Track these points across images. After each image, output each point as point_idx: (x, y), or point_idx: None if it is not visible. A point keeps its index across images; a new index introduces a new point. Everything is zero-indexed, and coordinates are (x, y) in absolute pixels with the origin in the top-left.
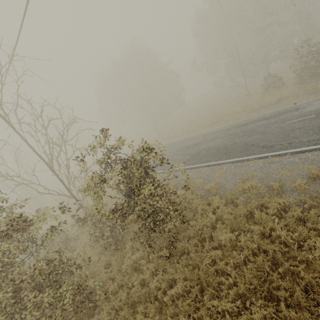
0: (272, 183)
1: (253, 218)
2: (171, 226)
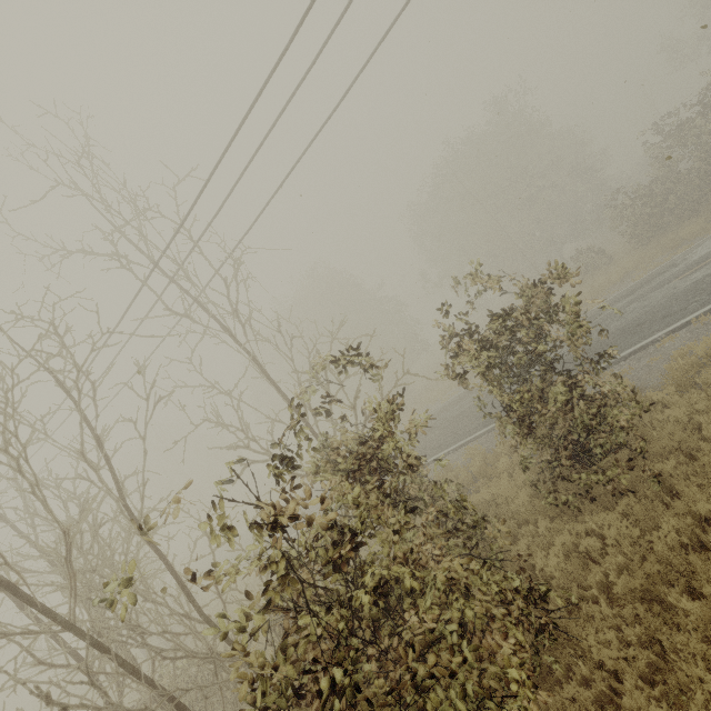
0: None
1: None
2: (627, 415)
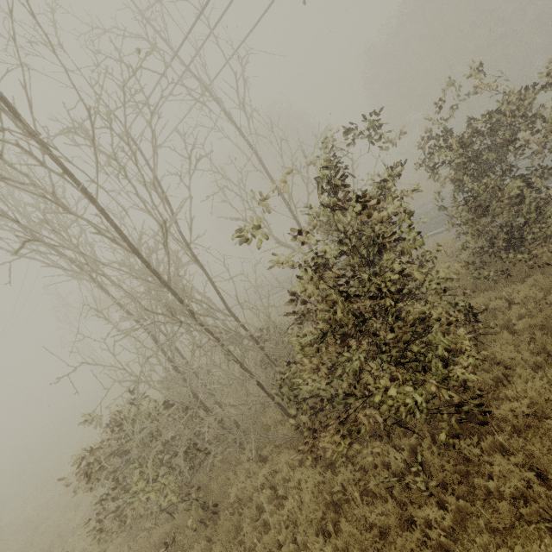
0: None
1: None
2: None
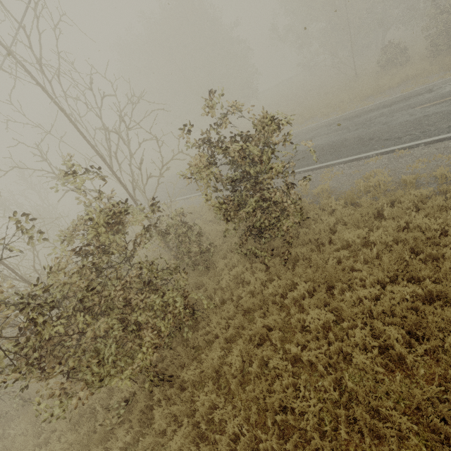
0: (405, 177)
1: (380, 218)
2: (289, 224)
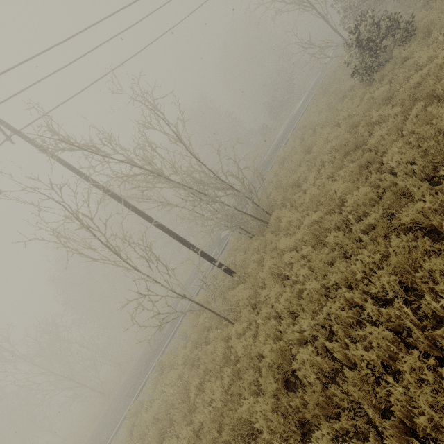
0: None
1: None
2: None
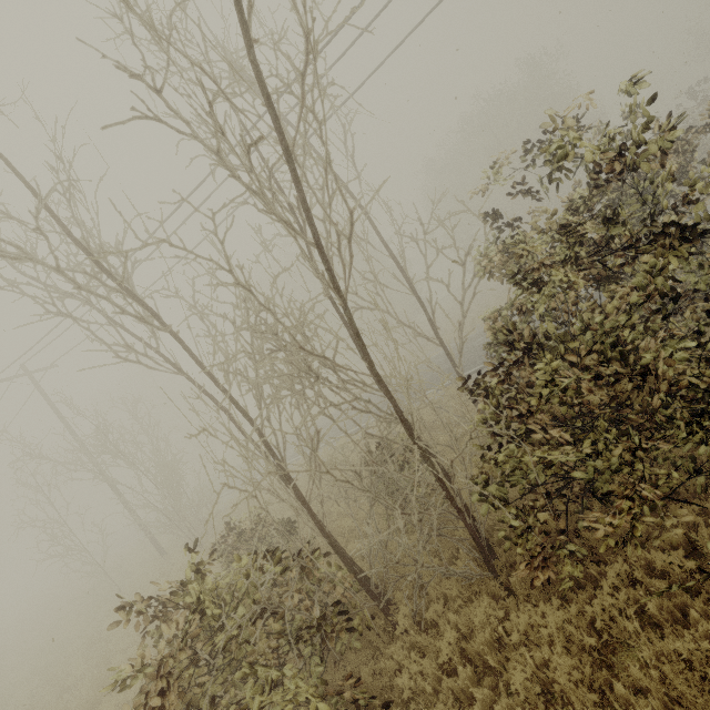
0: None
1: None
2: None
